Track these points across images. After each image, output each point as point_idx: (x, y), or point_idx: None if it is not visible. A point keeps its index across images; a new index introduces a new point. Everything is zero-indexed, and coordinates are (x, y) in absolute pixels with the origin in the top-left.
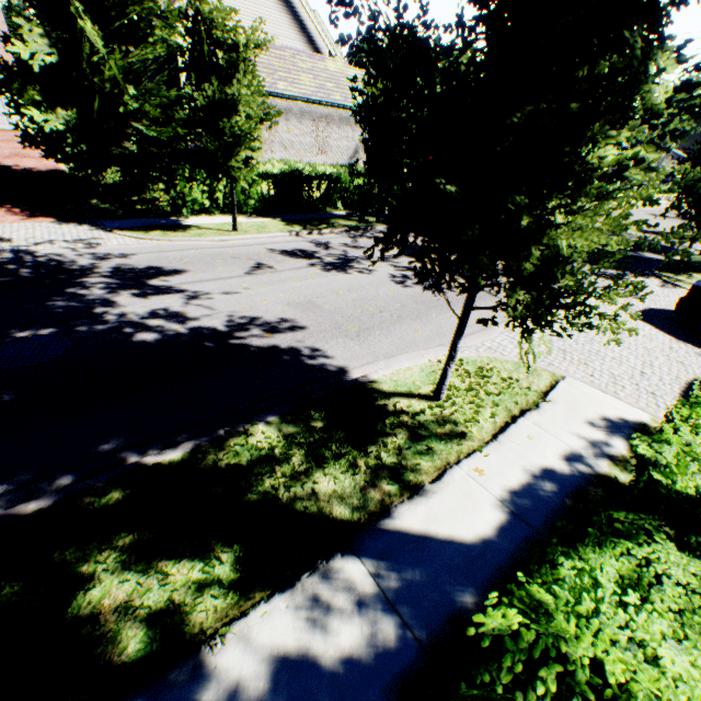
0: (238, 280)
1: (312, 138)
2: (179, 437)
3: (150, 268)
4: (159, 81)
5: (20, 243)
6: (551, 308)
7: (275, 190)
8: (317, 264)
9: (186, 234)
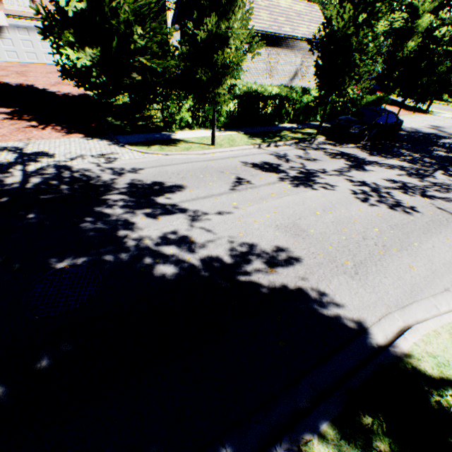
0: (227, 198)
1: (264, 64)
2: (222, 450)
3: (156, 184)
4: (160, 21)
5: (60, 158)
6: None
7: (239, 108)
8: (285, 178)
9: (177, 149)
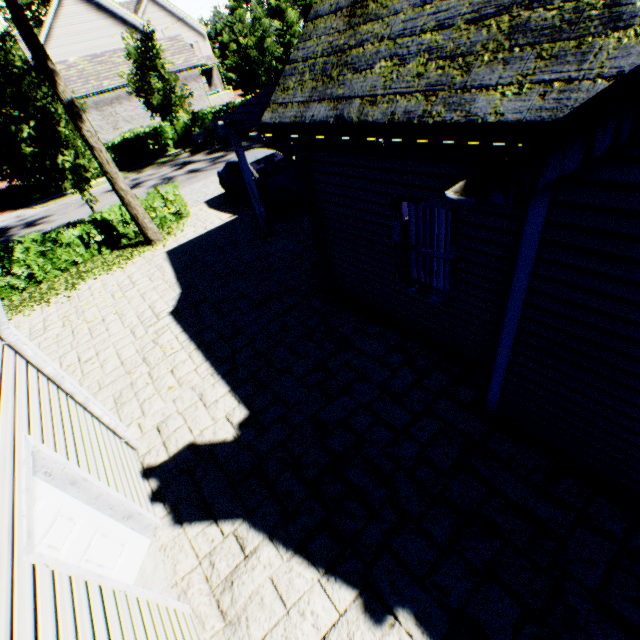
0: (74, 211)
1: (144, 108)
2: None
3: (41, 218)
4: None
5: None
6: (79, 185)
7: (118, 155)
8: None
9: (66, 198)
